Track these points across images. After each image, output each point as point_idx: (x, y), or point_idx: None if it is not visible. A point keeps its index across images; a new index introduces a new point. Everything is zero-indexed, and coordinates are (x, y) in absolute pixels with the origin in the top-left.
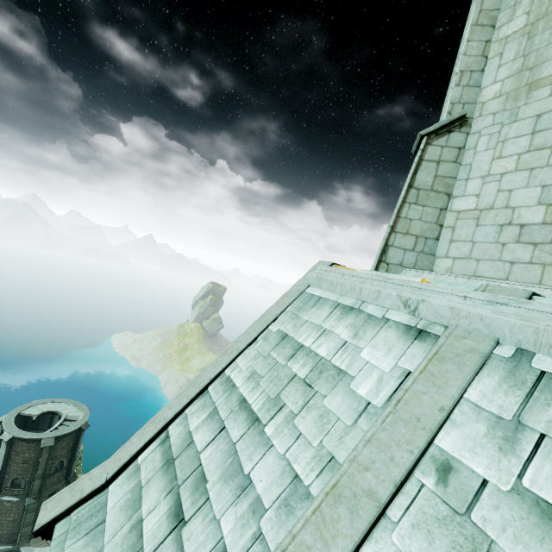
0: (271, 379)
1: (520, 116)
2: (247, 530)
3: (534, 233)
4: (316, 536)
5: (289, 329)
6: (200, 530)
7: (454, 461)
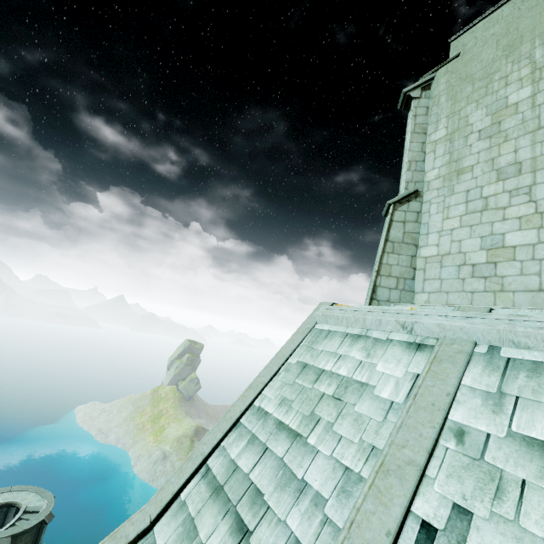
0: (302, 401)
1: (455, 191)
2: (314, 520)
3: (482, 270)
4: (376, 503)
5: (308, 359)
6: (268, 533)
7: (465, 427)
